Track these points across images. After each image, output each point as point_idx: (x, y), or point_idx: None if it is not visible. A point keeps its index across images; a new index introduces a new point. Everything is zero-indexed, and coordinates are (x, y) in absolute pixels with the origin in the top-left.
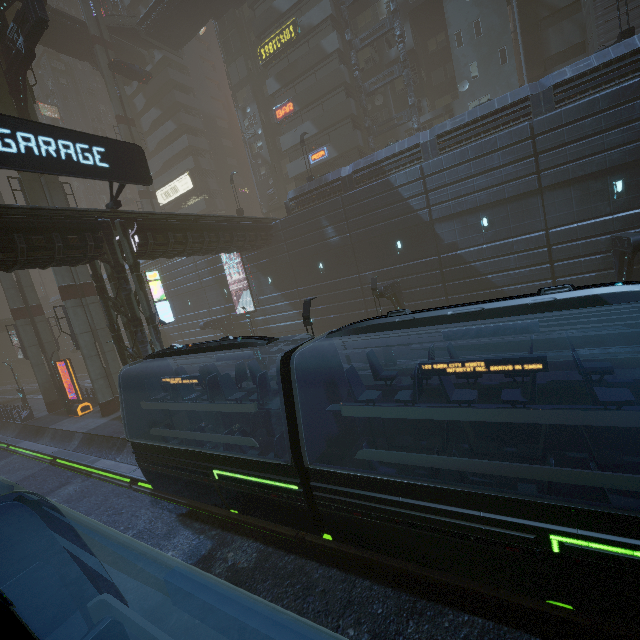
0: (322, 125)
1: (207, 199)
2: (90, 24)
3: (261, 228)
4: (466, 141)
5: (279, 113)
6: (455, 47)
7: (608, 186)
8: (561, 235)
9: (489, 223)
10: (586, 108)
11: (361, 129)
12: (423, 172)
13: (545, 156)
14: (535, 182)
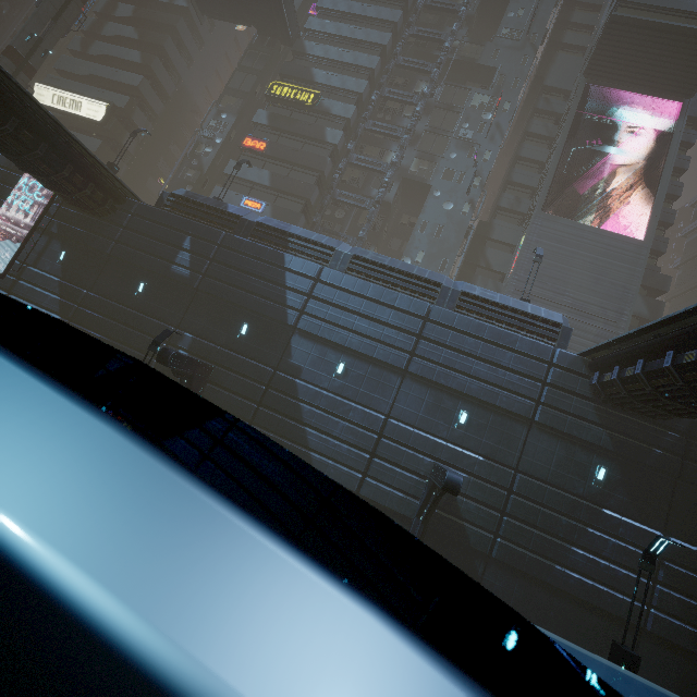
0: (277, 184)
1: (106, 146)
2: None
3: (103, 186)
4: (374, 279)
5: (248, 141)
6: (418, 229)
7: (456, 410)
8: (396, 431)
9: (344, 371)
10: (475, 327)
11: (309, 222)
12: (320, 275)
13: (425, 343)
14: (405, 361)
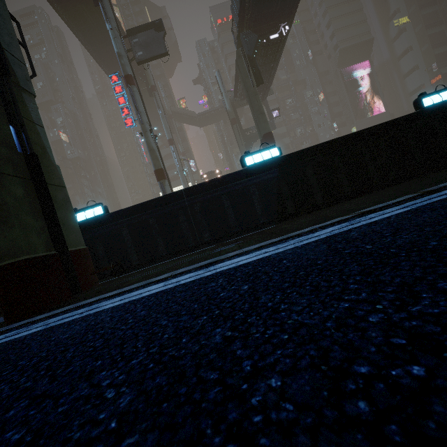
0: None
1: None
2: (170, 109)
3: None
4: None
5: None
6: None
7: None
8: None
9: None
10: None
11: None
12: None
13: None
14: None
